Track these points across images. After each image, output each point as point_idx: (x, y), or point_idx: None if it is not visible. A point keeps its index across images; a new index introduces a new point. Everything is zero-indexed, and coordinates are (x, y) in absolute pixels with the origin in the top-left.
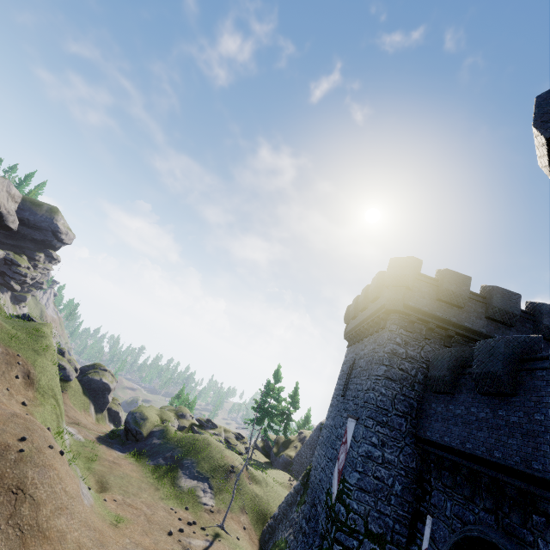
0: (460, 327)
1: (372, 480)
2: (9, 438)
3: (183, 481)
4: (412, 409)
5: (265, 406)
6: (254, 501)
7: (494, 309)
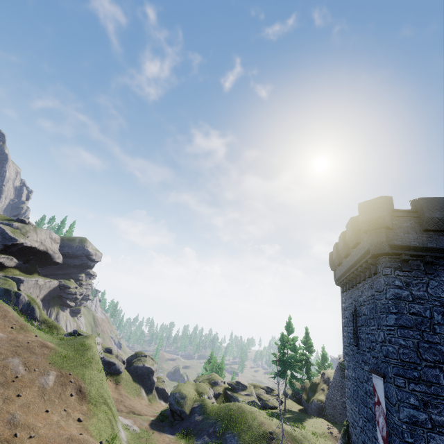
0: None
1: None
2: None
3: None
4: (443, 356)
5: (283, 359)
6: None
7: None
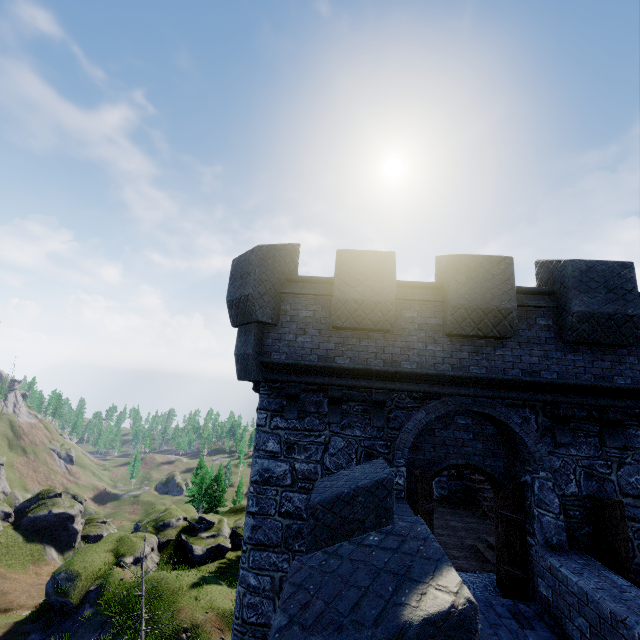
0: (394, 377)
1: None
2: None
3: None
4: None
5: None
6: None
7: (457, 314)
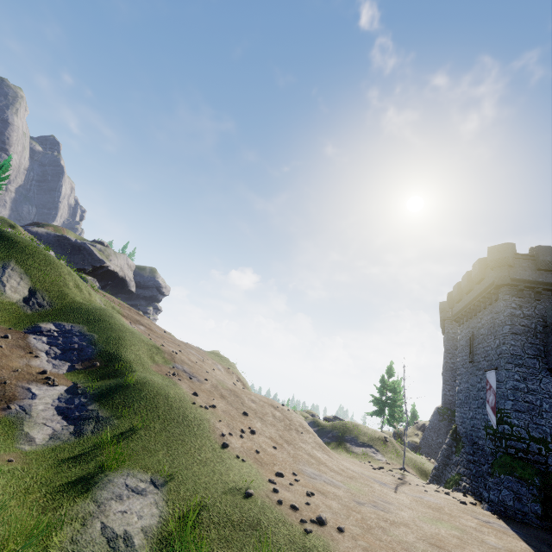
0: None
1: (524, 404)
2: (277, 405)
3: (354, 449)
4: (540, 352)
5: (381, 399)
6: (412, 462)
7: None
